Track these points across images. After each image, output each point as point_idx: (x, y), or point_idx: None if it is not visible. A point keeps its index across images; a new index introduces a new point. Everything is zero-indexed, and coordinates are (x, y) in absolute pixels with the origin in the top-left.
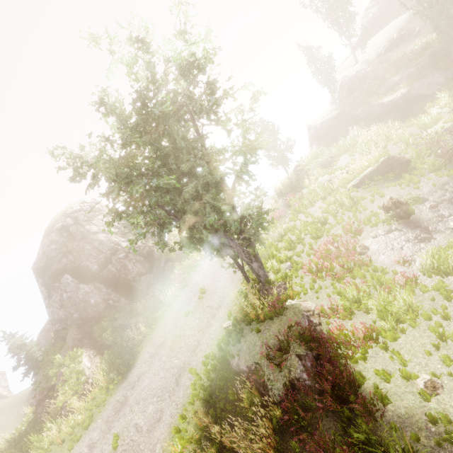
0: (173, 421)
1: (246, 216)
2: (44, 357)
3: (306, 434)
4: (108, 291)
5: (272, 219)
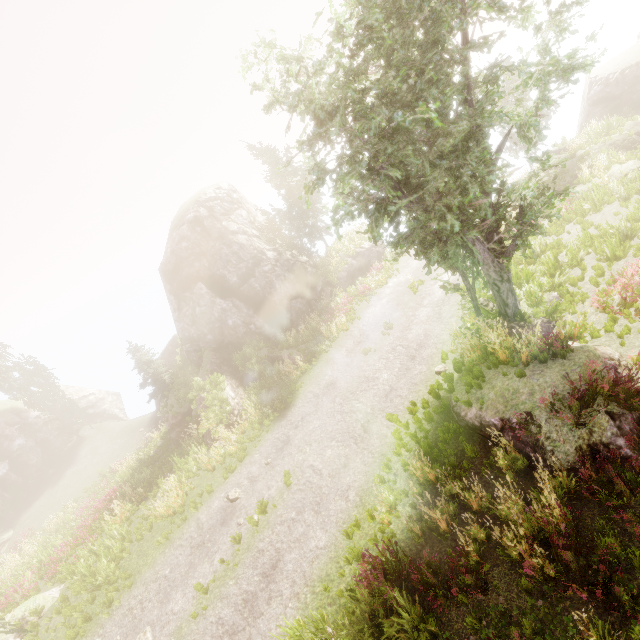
0: (369, 470)
1: (506, 206)
2: (175, 380)
3: (630, 515)
4: (249, 313)
5: (557, 212)
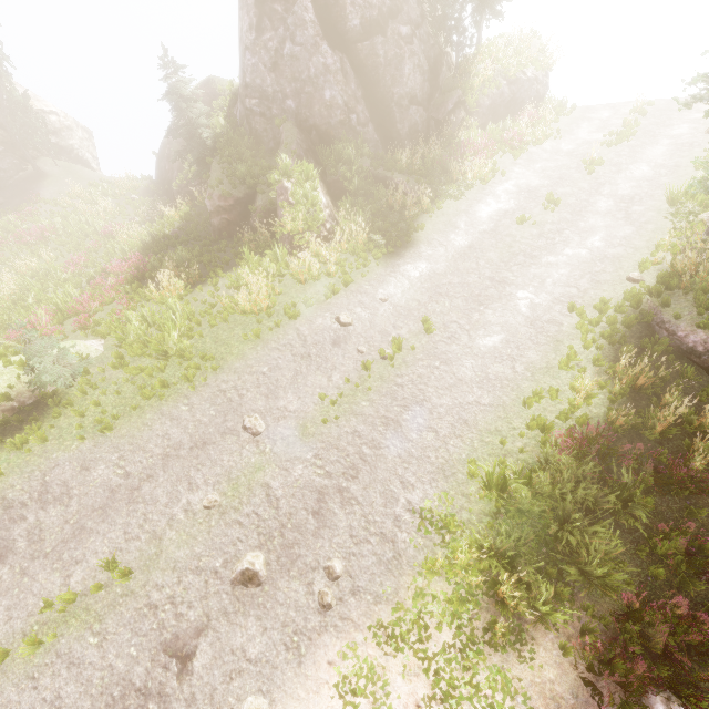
0: (540, 351)
1: None
2: (226, 146)
3: None
4: (357, 94)
5: None
